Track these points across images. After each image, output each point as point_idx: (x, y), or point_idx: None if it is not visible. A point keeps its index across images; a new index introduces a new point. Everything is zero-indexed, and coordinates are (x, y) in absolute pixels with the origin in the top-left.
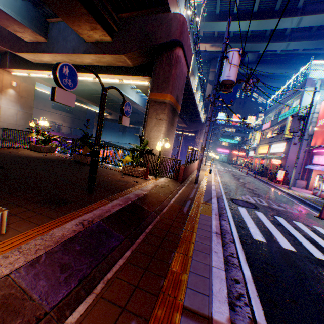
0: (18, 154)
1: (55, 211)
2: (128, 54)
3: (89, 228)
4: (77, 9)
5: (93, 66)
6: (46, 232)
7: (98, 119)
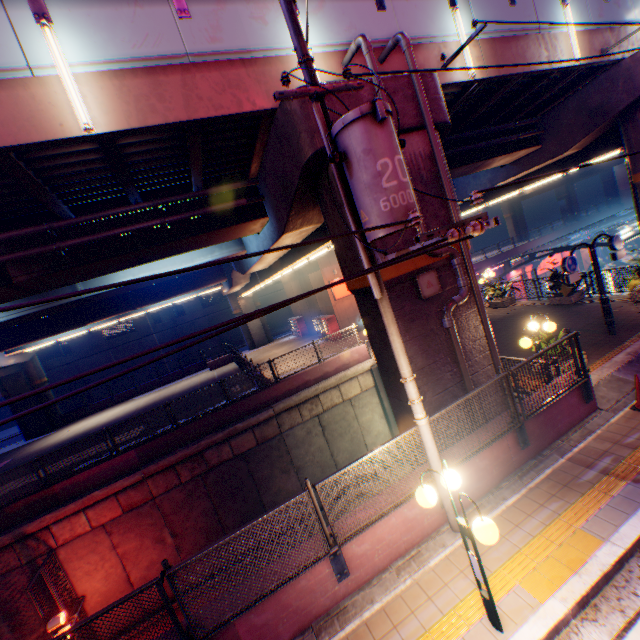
0: (492, 317)
1: (597, 352)
2: (569, 150)
3: (636, 356)
4: (496, 160)
5: (514, 180)
6: (606, 361)
7: (594, 273)
